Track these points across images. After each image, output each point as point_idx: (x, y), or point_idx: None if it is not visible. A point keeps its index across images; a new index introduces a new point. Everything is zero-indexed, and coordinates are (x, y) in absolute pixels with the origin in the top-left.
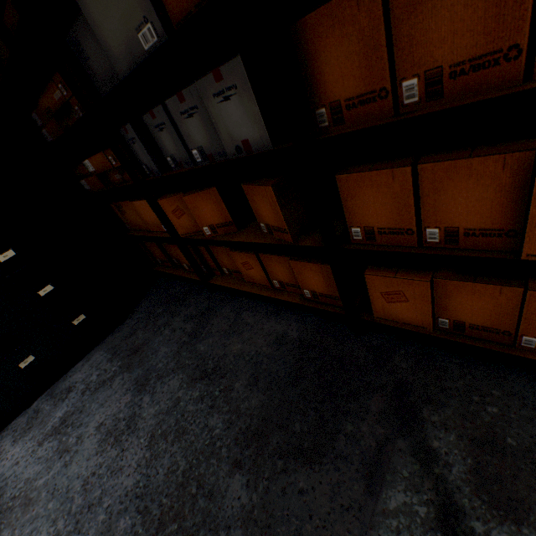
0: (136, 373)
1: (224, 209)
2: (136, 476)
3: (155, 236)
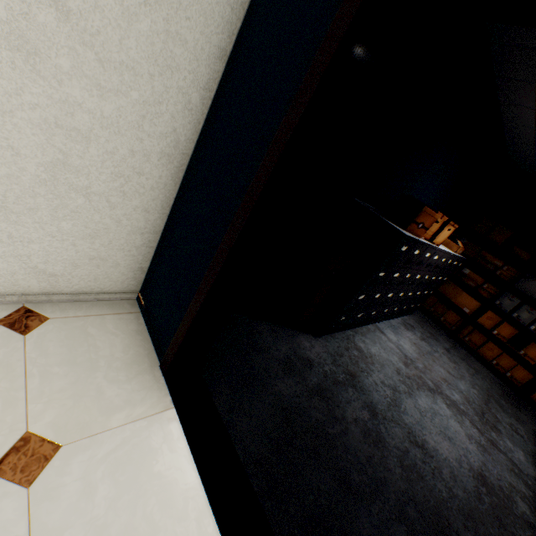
0: (441, 345)
1: (510, 336)
2: (471, 379)
3: (457, 306)
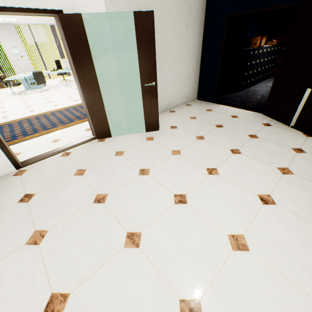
0: None
1: None
2: None
3: None
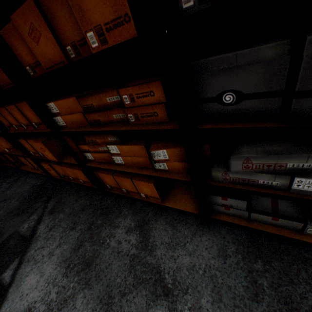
0: None
1: (9, 143)
2: None
3: None
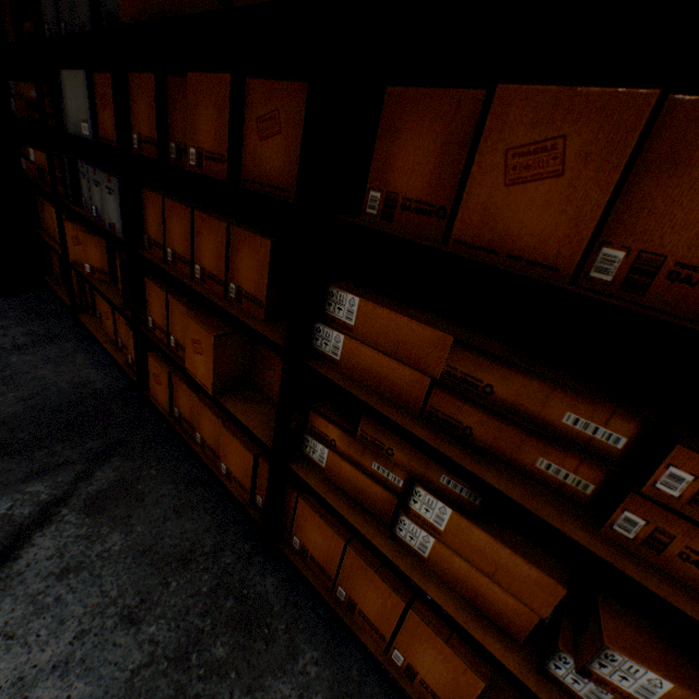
0: None
1: (107, 260)
2: None
3: (54, 247)
